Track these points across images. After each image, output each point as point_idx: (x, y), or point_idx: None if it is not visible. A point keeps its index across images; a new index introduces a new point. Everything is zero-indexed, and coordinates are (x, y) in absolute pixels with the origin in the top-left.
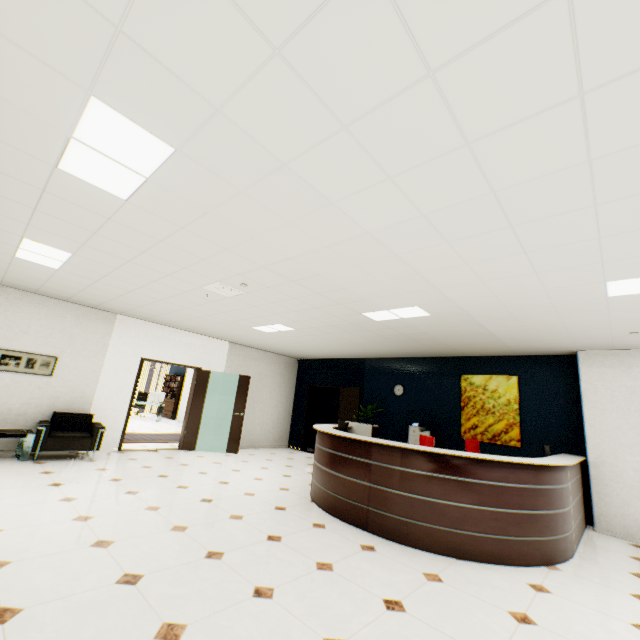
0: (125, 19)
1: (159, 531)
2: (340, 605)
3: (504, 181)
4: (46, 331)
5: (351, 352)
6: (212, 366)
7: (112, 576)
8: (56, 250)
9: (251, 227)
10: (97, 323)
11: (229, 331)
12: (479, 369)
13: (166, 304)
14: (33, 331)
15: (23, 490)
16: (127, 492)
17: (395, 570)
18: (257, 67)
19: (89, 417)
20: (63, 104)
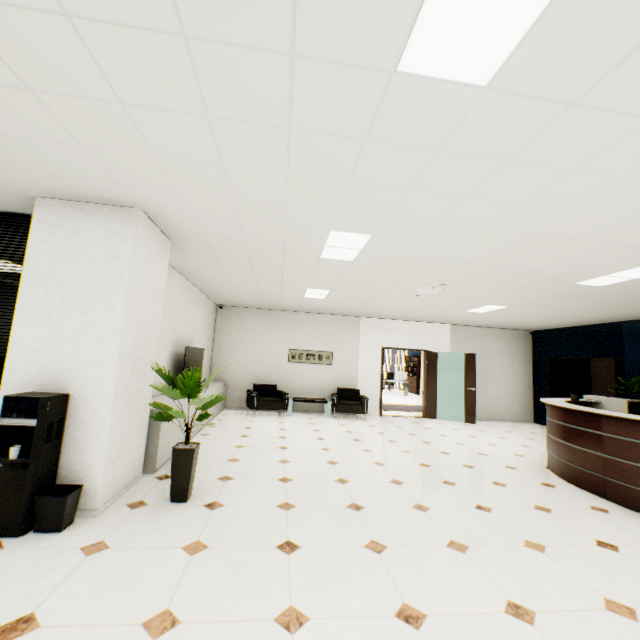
0: (339, 206)
1: (411, 464)
2: (548, 530)
3: (637, 171)
4: (323, 336)
5: (594, 318)
6: (438, 348)
7: (386, 478)
8: (322, 290)
9: (430, 253)
10: (349, 326)
11: (445, 316)
12: None
13: (390, 306)
14: (317, 337)
15: (333, 432)
16: (388, 440)
17: (624, 529)
18: (401, 197)
19: (357, 391)
20: (320, 237)
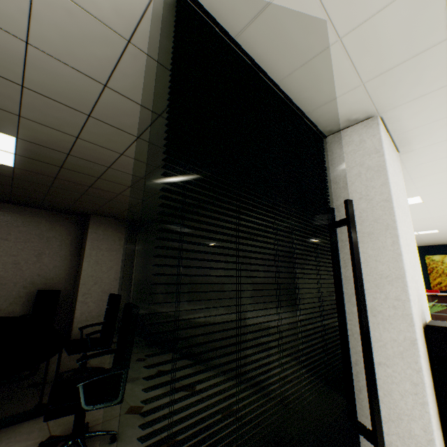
0: None
1: None
2: None
3: None
4: None
5: None
6: None
7: None
8: None
9: None
10: None
11: None
12: (436, 252)
13: None
14: None
15: None
16: None
17: None
18: None
19: None
20: None
